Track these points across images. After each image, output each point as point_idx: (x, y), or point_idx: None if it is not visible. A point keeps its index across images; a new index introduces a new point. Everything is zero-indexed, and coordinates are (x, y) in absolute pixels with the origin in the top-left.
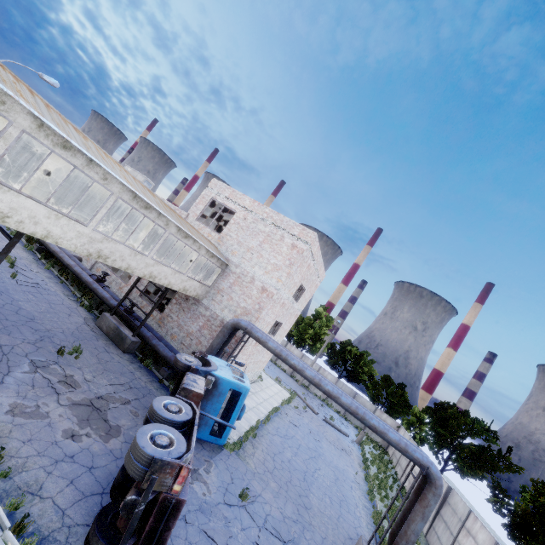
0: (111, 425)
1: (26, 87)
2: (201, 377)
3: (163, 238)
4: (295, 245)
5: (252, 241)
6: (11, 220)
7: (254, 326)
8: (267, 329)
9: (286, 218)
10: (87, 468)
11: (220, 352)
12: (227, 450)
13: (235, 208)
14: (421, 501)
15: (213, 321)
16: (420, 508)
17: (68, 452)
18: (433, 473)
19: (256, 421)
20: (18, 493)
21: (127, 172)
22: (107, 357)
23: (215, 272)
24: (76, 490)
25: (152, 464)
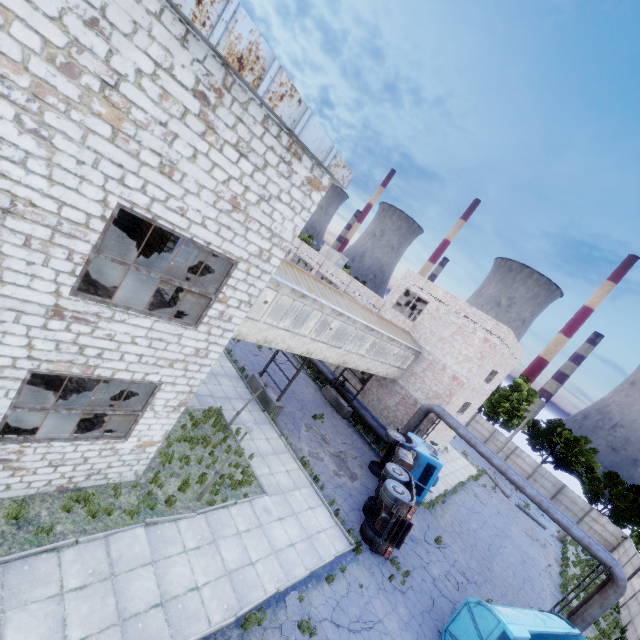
0: (351, 472)
1: (322, 283)
2: (409, 452)
3: (378, 345)
4: (488, 339)
5: (444, 331)
6: (313, 355)
7: (445, 413)
8: (456, 409)
9: (479, 312)
10: (349, 495)
11: (415, 428)
12: (423, 507)
13: (428, 298)
14: (601, 594)
15: (407, 399)
16: (599, 598)
17: (338, 483)
18: (616, 573)
19: (444, 490)
20: (328, 498)
21: (359, 305)
22: (335, 421)
23: (409, 356)
24: (348, 504)
25: (397, 501)
